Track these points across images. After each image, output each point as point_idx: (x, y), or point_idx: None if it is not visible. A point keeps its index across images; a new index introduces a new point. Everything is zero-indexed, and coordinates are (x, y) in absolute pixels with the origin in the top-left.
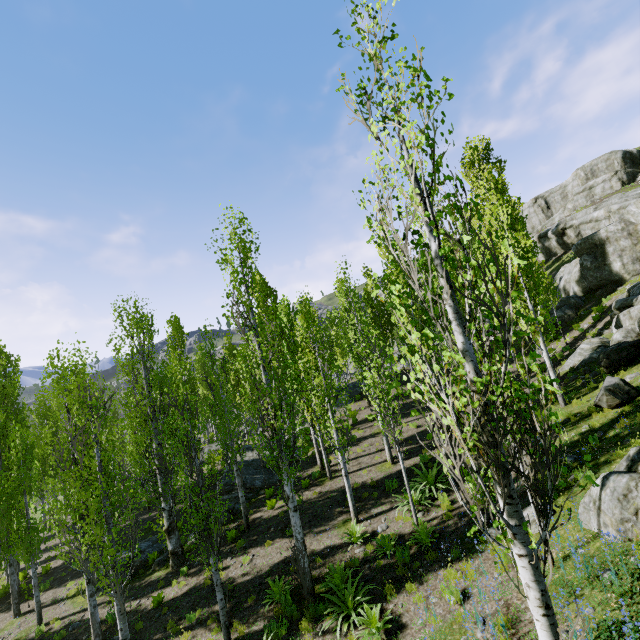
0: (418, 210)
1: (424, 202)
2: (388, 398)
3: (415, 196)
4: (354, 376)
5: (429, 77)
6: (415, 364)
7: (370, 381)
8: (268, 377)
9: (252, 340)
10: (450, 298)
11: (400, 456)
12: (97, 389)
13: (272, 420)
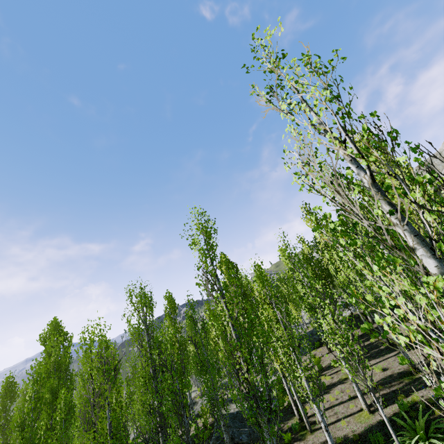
0: (340, 150)
1: (343, 146)
2: (349, 343)
3: (334, 139)
4: (309, 325)
5: (319, 57)
6: (383, 300)
7: (327, 327)
8: (236, 332)
9: (220, 301)
10: (401, 222)
11: (379, 406)
12: (109, 355)
13: (245, 374)
